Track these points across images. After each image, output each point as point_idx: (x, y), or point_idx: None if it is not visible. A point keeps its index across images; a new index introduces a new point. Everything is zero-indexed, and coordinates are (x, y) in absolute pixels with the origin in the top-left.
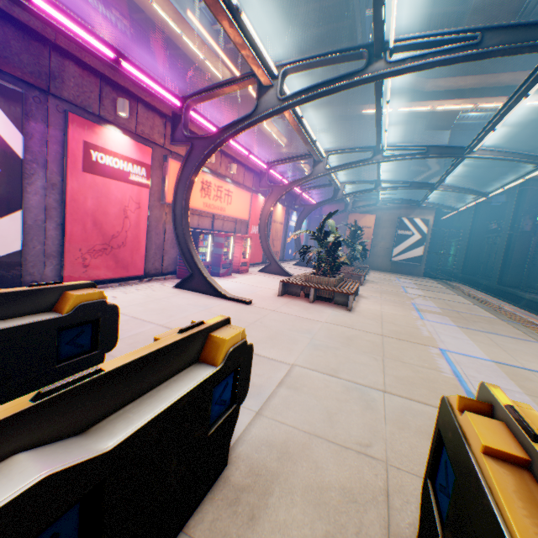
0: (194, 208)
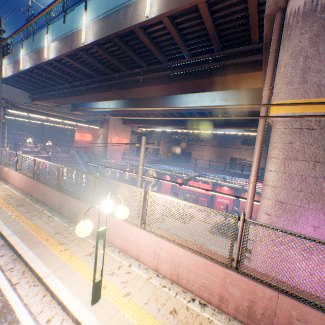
0: (184, 188)
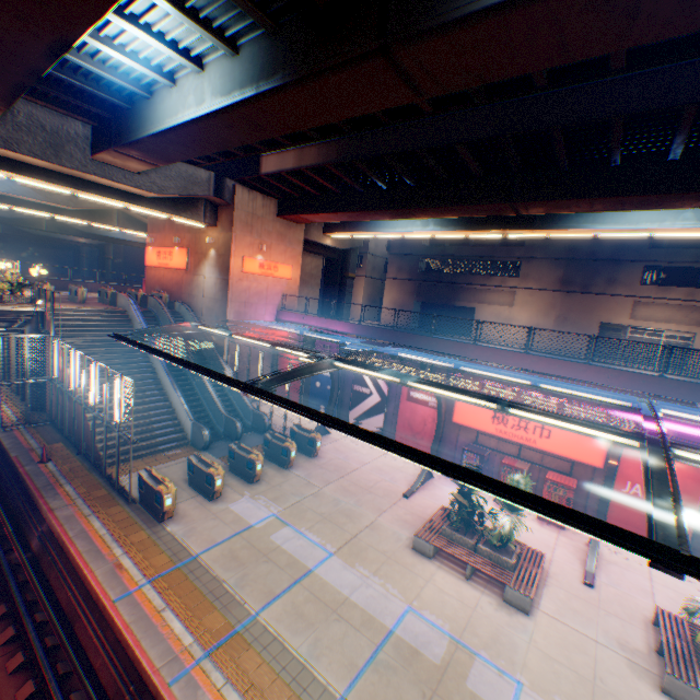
0: (482, 430)
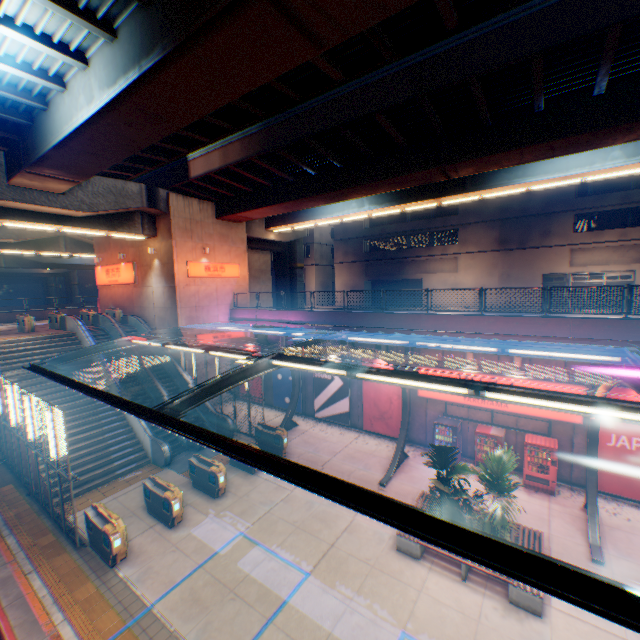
0: (449, 400)
